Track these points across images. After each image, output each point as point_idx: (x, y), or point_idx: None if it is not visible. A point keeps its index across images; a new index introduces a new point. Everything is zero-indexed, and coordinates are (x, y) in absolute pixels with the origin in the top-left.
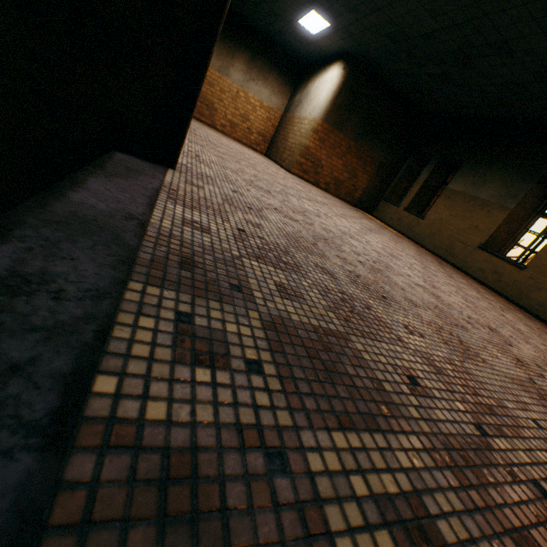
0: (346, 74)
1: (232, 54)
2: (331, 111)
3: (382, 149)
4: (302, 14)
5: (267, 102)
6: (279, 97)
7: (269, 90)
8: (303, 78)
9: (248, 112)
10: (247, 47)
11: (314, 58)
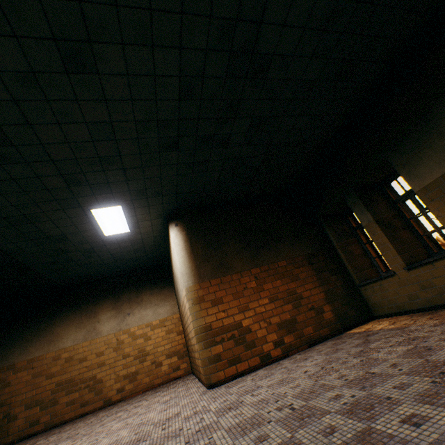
0: (183, 226)
1: (93, 312)
2: (198, 265)
3: (290, 245)
4: (96, 226)
5: (155, 318)
6: (165, 303)
7: (150, 307)
8: (171, 270)
9: (141, 346)
10: (105, 295)
11: (163, 250)
